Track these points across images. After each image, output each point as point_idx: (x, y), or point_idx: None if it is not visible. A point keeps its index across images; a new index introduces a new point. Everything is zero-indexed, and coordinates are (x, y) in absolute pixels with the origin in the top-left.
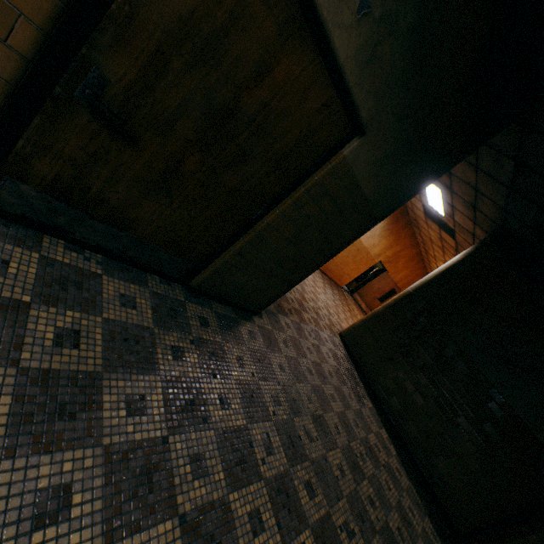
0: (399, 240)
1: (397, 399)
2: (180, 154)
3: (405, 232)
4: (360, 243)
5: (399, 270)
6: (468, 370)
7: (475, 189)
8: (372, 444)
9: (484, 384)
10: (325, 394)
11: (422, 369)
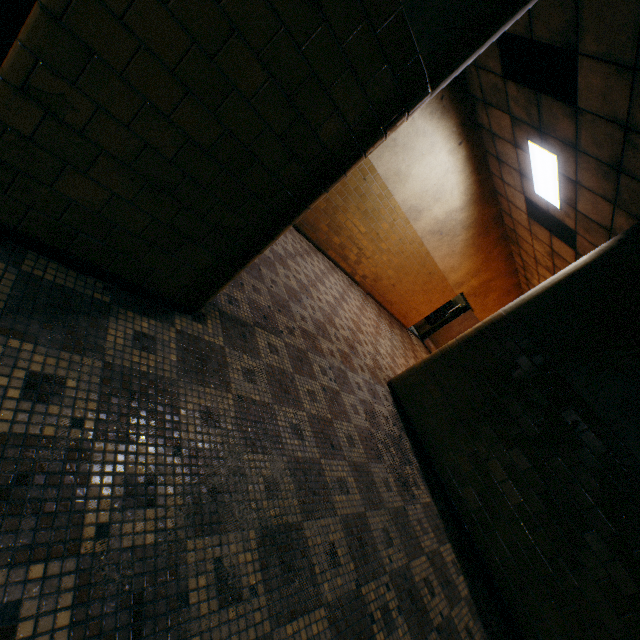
0: (489, 262)
1: (475, 491)
2: None
3: (499, 251)
4: (433, 264)
5: (489, 309)
6: (606, 447)
7: (625, 125)
8: (419, 582)
9: (636, 474)
10: (323, 479)
11: (521, 442)
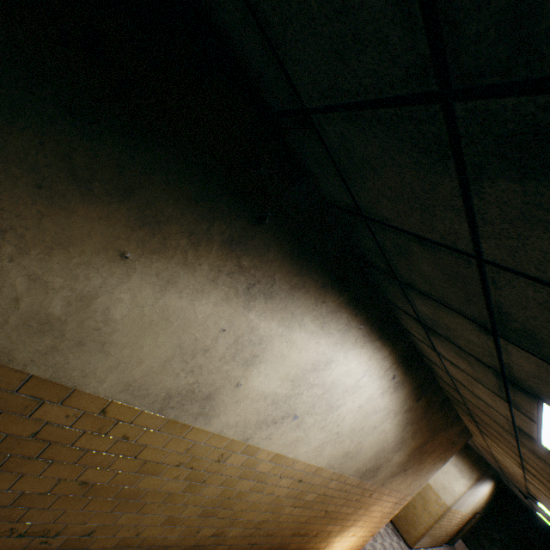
0: None
1: None
2: (460, 528)
3: None
4: None
5: None
6: None
7: None
8: None
9: None
10: None
11: None
